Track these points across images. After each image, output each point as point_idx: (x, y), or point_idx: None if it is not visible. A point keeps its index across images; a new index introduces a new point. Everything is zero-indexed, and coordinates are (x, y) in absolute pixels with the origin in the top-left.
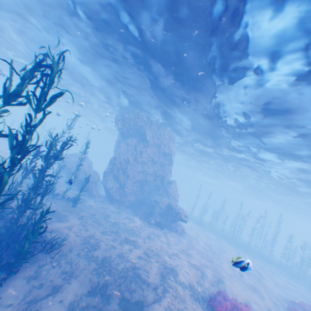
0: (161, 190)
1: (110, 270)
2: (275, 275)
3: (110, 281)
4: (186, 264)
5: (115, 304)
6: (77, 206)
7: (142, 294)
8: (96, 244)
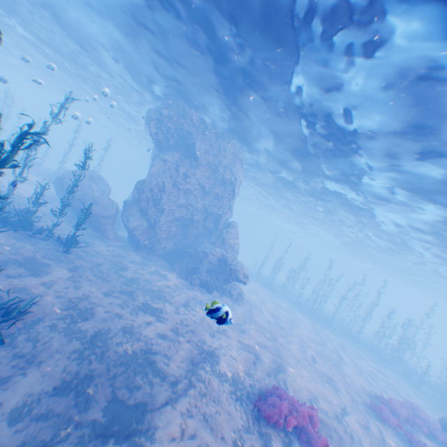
0: (214, 236)
1: (103, 355)
2: (360, 360)
3: (99, 372)
4: (235, 345)
5: (97, 411)
6: (73, 252)
7: (150, 393)
8: (90, 312)
